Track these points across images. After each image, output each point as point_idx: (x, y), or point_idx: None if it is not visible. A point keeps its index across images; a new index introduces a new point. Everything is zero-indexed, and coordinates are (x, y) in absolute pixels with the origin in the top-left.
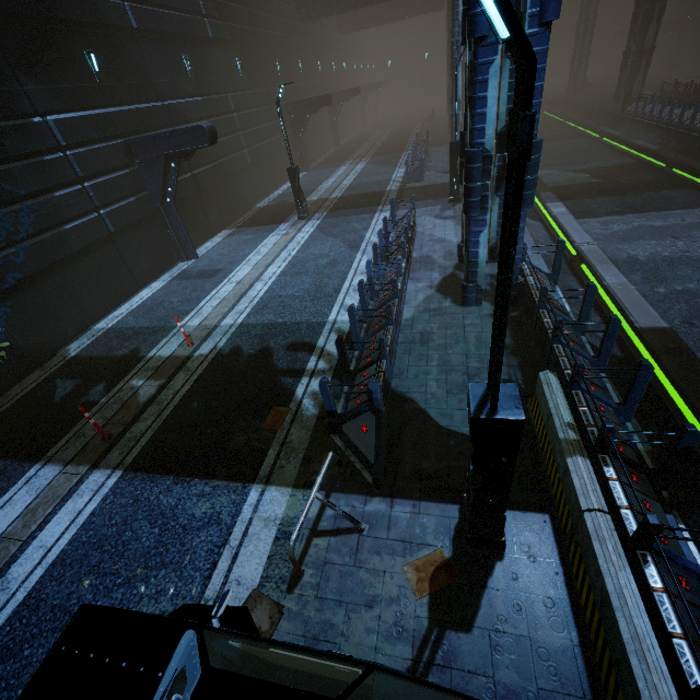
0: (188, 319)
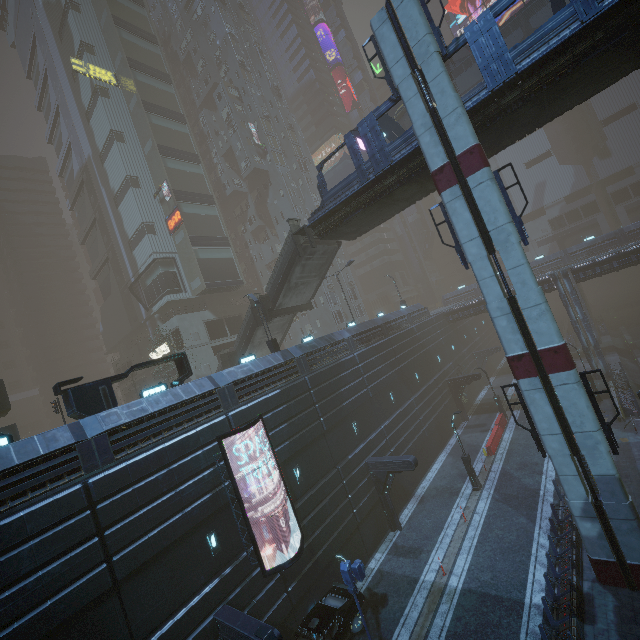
0: (507, 394)
